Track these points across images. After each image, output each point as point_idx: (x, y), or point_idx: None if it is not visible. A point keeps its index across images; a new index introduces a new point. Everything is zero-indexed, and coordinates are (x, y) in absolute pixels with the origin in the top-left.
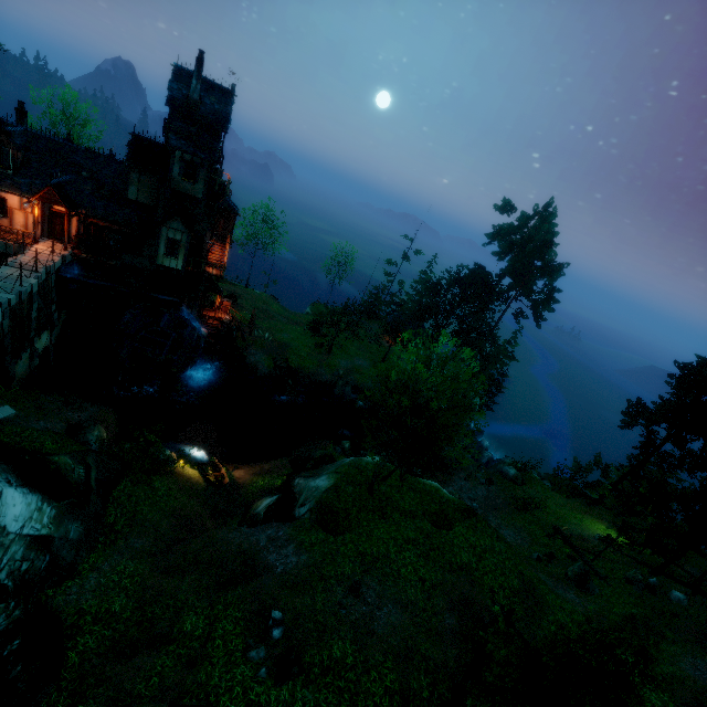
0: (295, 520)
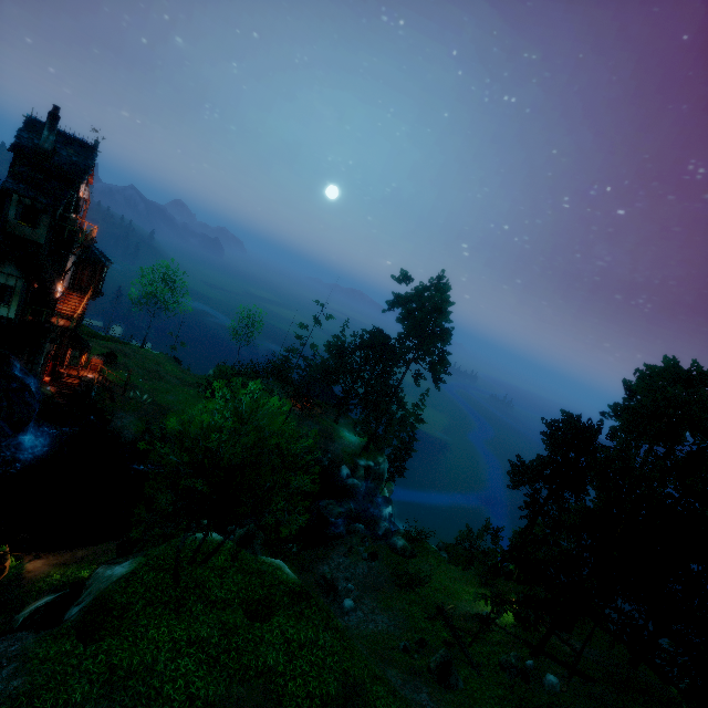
0: (58, 626)
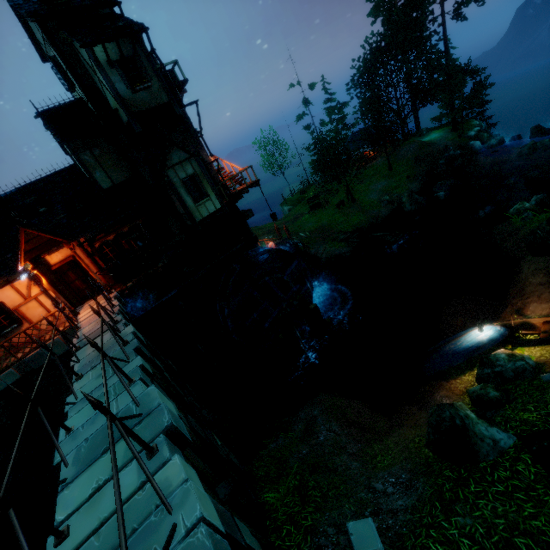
0: None
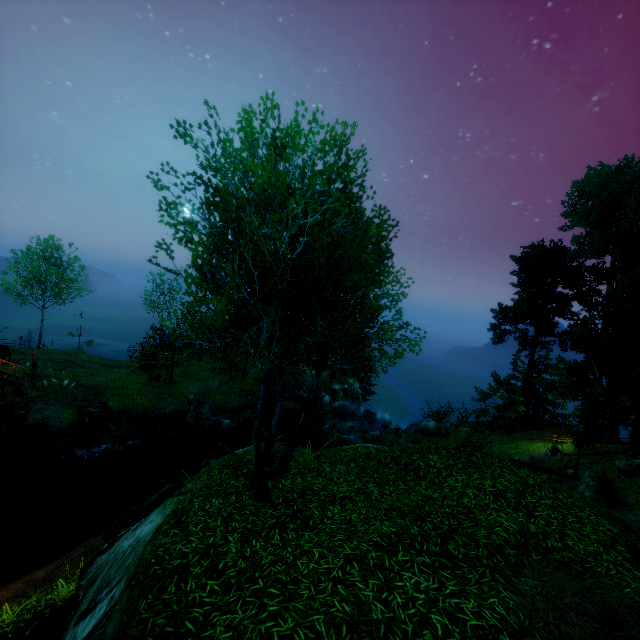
0: None
